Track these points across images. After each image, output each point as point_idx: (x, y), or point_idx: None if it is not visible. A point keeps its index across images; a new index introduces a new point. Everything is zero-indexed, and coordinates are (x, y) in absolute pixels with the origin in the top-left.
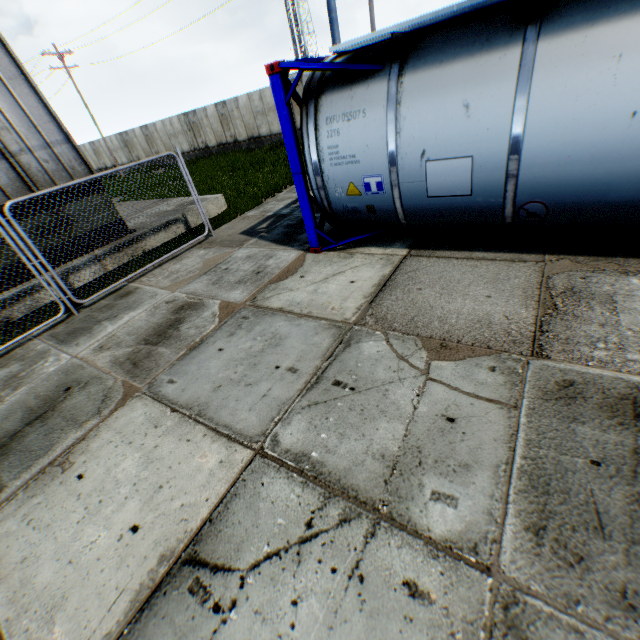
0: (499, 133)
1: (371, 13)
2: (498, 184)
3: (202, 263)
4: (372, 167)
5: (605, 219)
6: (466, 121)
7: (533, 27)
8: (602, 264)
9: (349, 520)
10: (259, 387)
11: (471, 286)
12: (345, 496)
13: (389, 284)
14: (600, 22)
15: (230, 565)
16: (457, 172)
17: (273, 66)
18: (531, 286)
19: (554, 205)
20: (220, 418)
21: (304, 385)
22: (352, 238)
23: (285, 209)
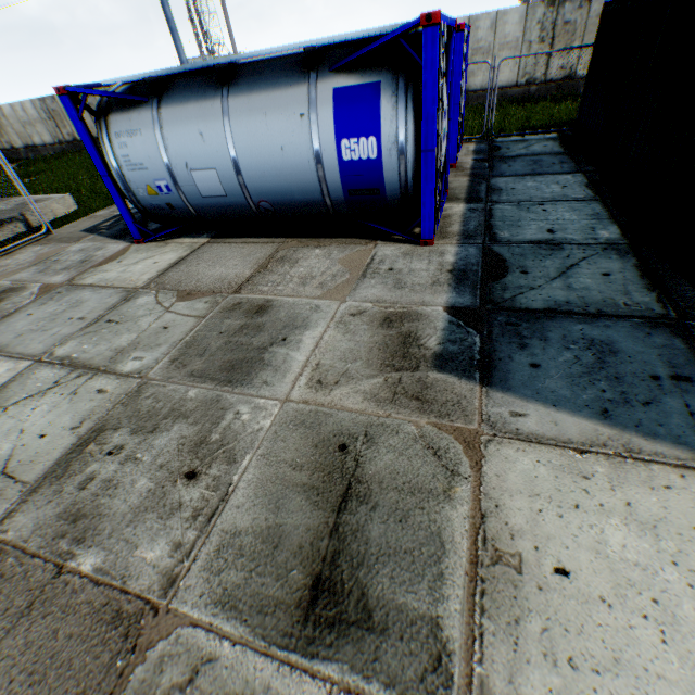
0: (224, 154)
1: (227, 21)
2: (238, 189)
3: (36, 257)
4: (158, 173)
5: (305, 213)
6: (204, 145)
7: (226, 88)
8: (312, 242)
9: (82, 376)
10: (53, 331)
11: (231, 260)
12: (85, 368)
13: (181, 262)
14: (254, 92)
15: (1, 406)
16: (212, 179)
17: (60, 89)
18: (264, 257)
19: (274, 203)
20: (17, 350)
21: (86, 325)
22: (167, 231)
23: (134, 209)
